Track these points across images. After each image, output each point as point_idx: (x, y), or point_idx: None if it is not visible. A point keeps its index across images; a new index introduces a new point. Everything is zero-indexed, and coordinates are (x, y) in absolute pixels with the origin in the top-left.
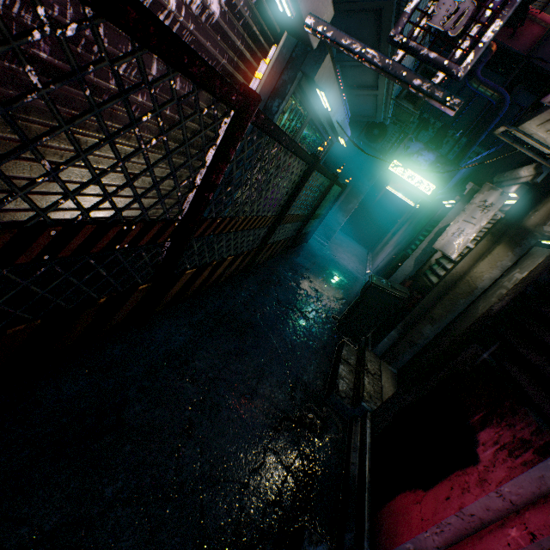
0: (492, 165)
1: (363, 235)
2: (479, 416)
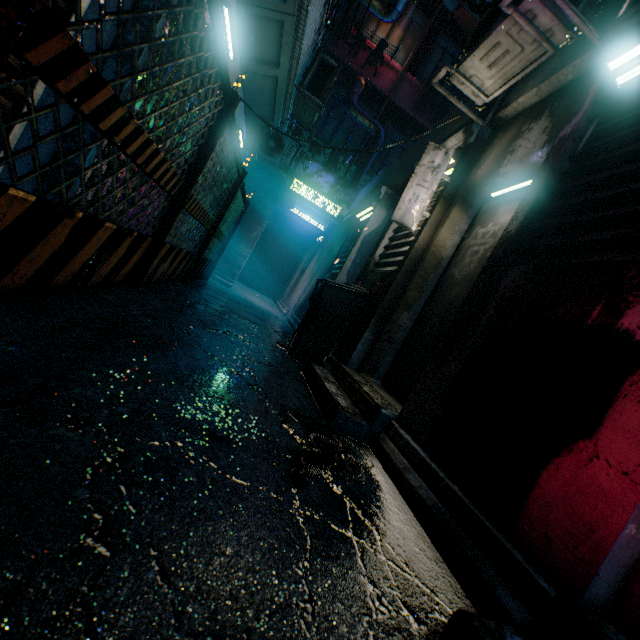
0: (400, 167)
1: (266, 283)
2: (598, 310)
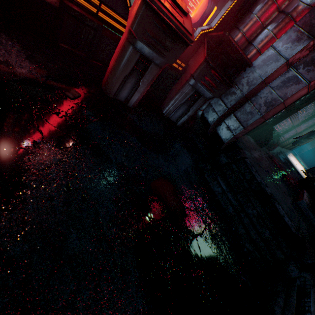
0: None
1: (310, 160)
2: None
